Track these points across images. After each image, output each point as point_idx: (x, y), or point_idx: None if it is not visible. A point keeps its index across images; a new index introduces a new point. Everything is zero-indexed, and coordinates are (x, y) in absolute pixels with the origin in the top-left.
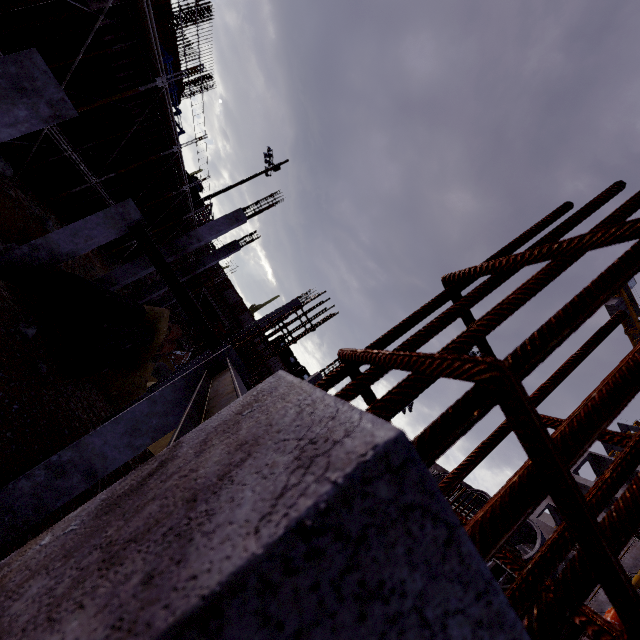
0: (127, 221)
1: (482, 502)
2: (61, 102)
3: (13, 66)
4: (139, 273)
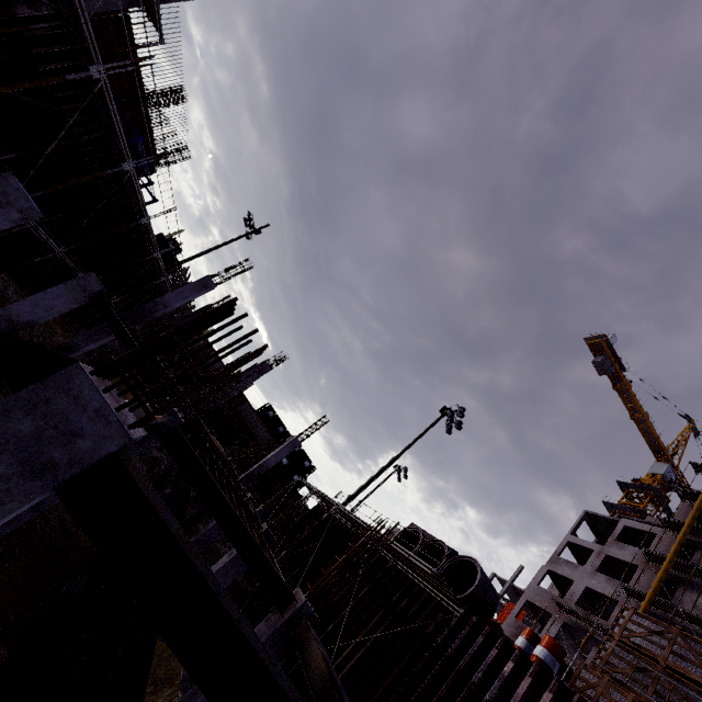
0: (88, 292)
1: (441, 552)
2: (30, 209)
3: None
4: (102, 339)
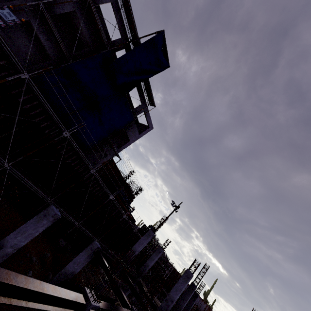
0: (92, 250)
1: None
2: (55, 214)
3: (46, 211)
4: None
